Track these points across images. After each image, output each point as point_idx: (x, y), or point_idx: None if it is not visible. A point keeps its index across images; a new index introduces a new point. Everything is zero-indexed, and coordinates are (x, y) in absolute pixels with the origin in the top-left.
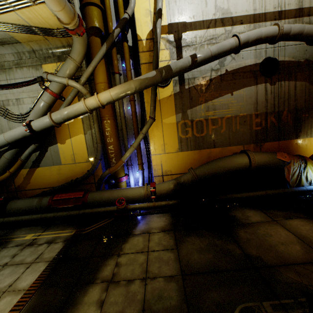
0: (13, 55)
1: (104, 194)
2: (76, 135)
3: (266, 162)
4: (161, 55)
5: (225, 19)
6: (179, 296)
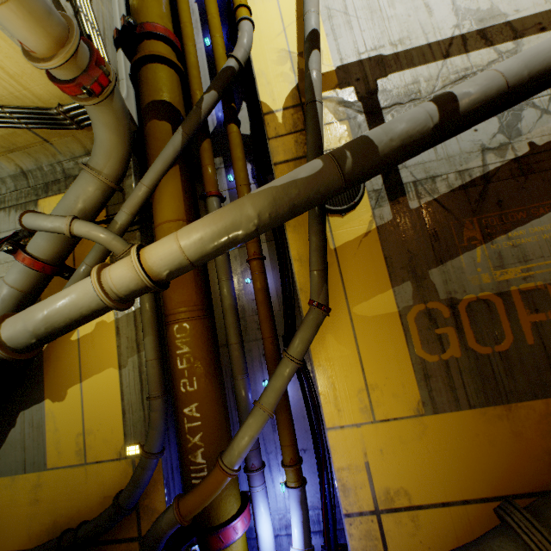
0: None
1: None
2: (96, 371)
3: None
4: (327, 135)
5: (491, 30)
6: None
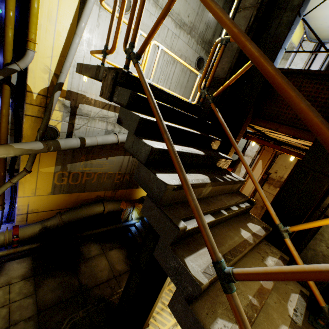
0: None
1: None
2: None
3: (114, 209)
4: (53, 114)
5: (118, 108)
6: (35, 328)
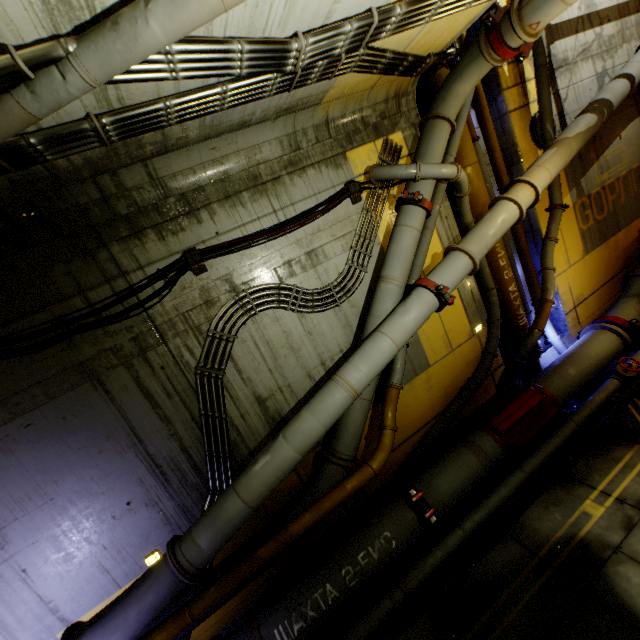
0: (278, 144)
1: (569, 373)
2: None
3: None
4: (532, 89)
5: (591, 16)
6: None
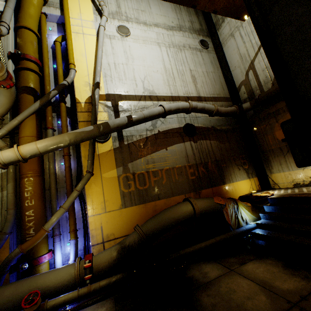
0: None
1: (4, 292)
2: None
3: (207, 207)
4: (100, 115)
5: (152, 96)
6: None
